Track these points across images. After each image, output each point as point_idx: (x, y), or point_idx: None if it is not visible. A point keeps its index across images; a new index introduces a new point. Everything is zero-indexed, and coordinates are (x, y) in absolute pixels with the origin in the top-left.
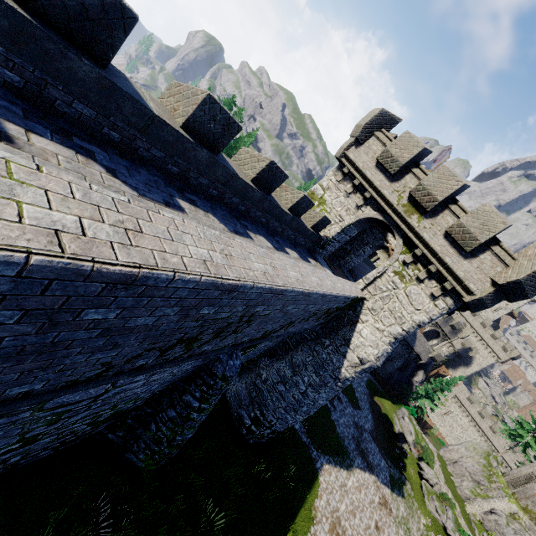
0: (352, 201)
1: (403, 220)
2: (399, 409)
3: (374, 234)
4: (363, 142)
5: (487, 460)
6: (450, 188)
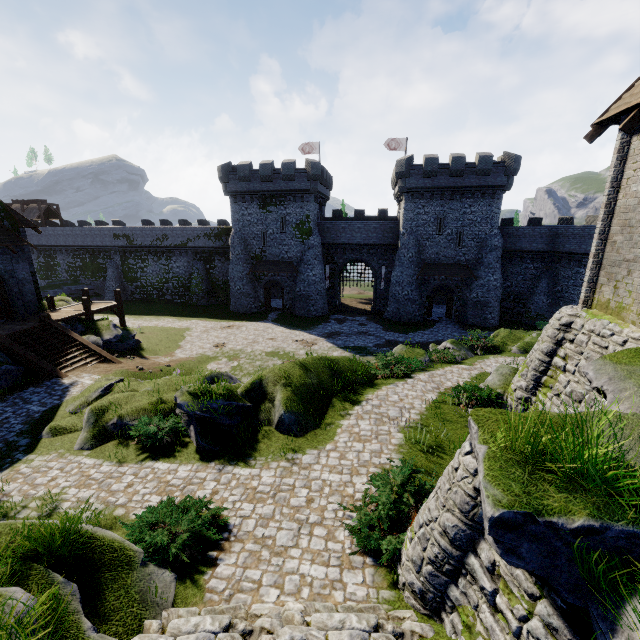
0: None
1: None
2: None
3: None
4: None
5: None
6: None
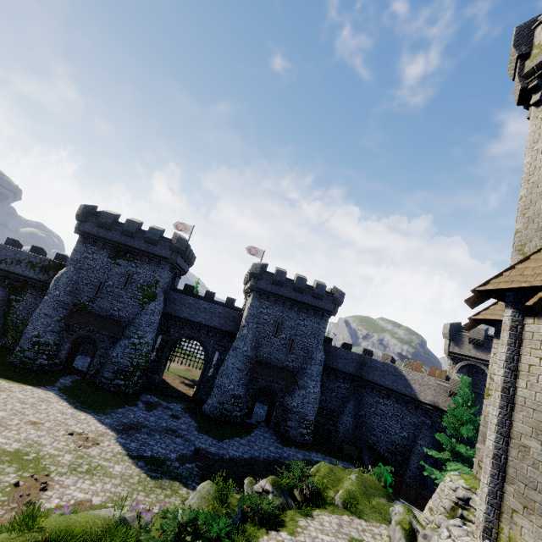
0: None
1: None
2: None
3: None
4: None
5: None
6: None
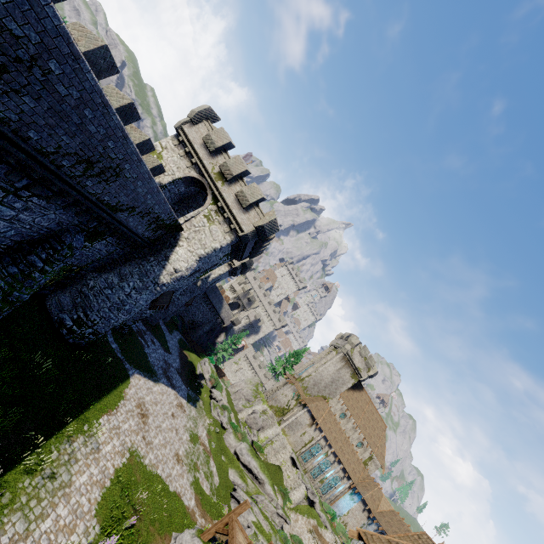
0: (183, 162)
1: (213, 183)
2: (202, 360)
3: (198, 201)
4: (195, 124)
5: (257, 387)
6: (240, 170)
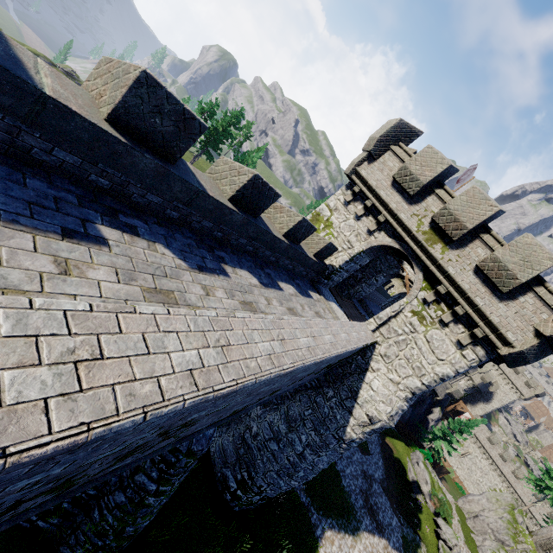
0: (363, 225)
1: (423, 250)
2: (413, 451)
3: (389, 261)
4: (377, 157)
5: (512, 514)
6: (483, 214)
